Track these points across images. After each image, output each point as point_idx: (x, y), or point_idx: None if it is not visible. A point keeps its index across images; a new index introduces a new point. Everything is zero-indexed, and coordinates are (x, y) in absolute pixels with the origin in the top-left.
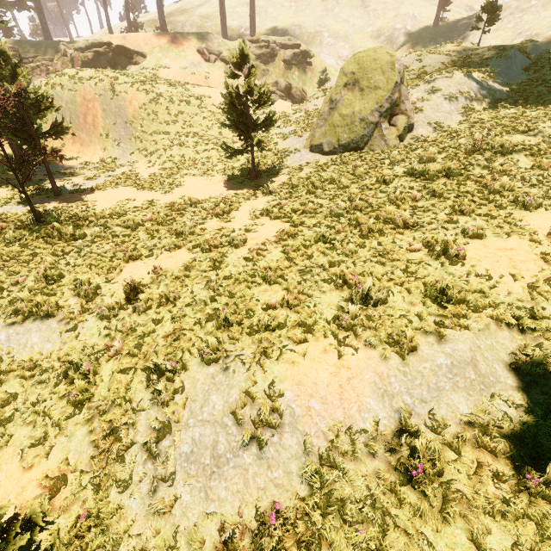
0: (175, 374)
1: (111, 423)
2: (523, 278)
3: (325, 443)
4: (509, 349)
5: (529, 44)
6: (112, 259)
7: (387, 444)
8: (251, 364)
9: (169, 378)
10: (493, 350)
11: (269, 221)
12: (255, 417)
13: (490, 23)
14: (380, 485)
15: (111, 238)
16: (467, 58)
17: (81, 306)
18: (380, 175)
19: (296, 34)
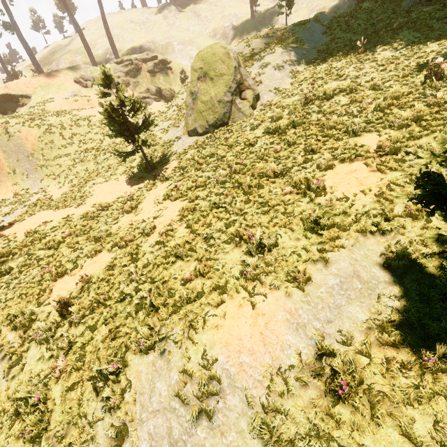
0: (120, 374)
1: (71, 445)
2: (370, 191)
3: (263, 391)
4: (378, 252)
5: (320, 15)
6: (41, 283)
7: (313, 371)
8: (182, 341)
9: (114, 380)
10: (367, 258)
11: (171, 203)
12: (197, 392)
13: (289, 7)
14: (318, 412)
15: (37, 263)
16: (281, 35)
17: (19, 338)
18: (246, 140)
19: (152, 48)
